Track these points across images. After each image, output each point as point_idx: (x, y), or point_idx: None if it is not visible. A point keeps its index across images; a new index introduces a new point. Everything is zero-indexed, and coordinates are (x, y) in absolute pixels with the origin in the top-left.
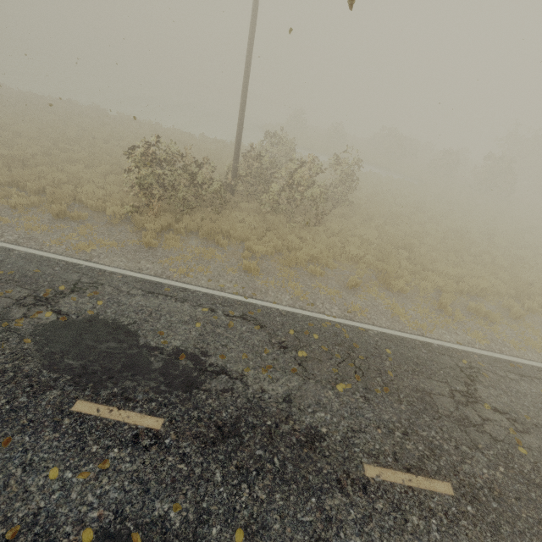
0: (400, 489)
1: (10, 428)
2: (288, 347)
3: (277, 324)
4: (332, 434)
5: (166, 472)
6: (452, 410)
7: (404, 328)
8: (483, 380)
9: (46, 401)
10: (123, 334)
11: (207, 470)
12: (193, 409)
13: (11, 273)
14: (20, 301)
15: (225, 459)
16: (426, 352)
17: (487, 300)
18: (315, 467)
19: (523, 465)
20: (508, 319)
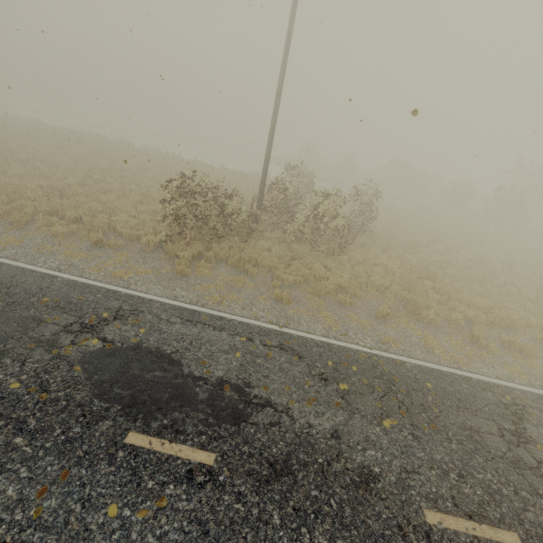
0: (465, 539)
1: (67, 460)
2: (328, 379)
3: (314, 355)
4: (386, 475)
5: (223, 513)
6: (504, 450)
7: (440, 360)
8: (530, 418)
9: (99, 432)
10: (167, 362)
11: (265, 511)
12: (243, 444)
13: (57, 300)
14: (67, 327)
15: (281, 499)
16: (467, 387)
17: (518, 332)
18: (373, 511)
19: None
20: None
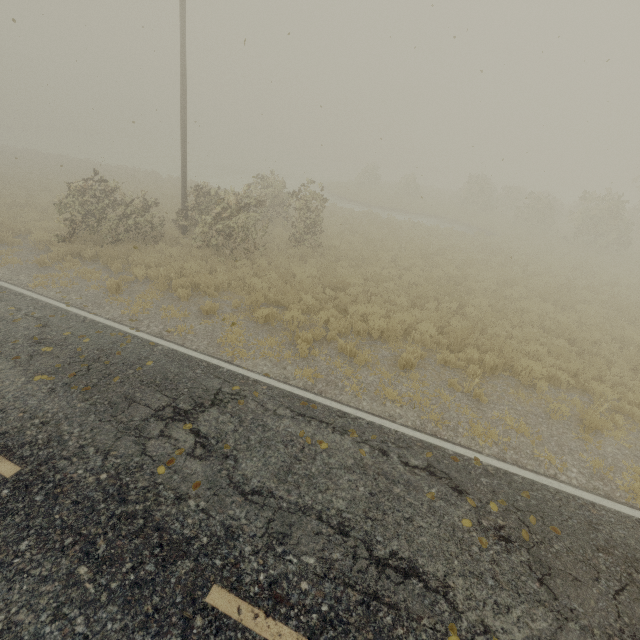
0: None
1: None
2: (43, 343)
3: (63, 327)
4: None
5: None
6: (136, 419)
7: (217, 352)
8: (230, 407)
9: None
10: None
11: None
12: None
13: None
14: None
15: None
16: (198, 372)
17: (390, 345)
18: None
19: (139, 481)
20: (395, 368)
